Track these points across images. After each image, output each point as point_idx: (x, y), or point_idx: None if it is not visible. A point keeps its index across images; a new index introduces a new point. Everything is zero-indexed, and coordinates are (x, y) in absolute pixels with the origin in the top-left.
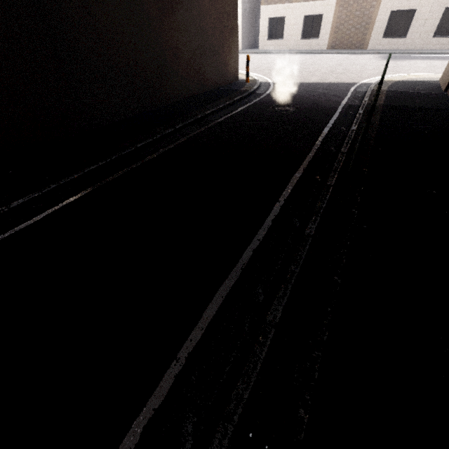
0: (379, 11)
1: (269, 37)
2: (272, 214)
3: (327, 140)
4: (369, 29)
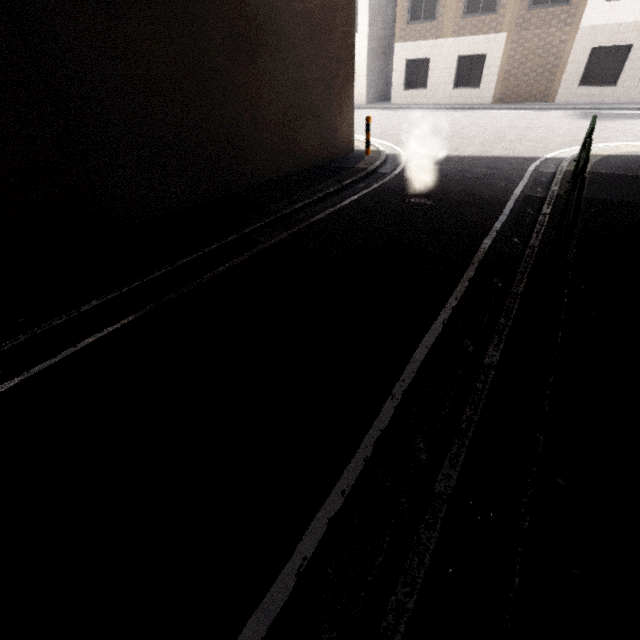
0: (573, 48)
1: (406, 86)
2: (377, 425)
3: (487, 263)
4: (557, 74)
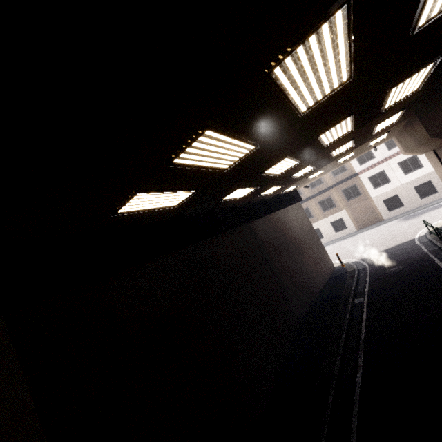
0: (375, 203)
1: None
2: None
3: None
4: (376, 212)
